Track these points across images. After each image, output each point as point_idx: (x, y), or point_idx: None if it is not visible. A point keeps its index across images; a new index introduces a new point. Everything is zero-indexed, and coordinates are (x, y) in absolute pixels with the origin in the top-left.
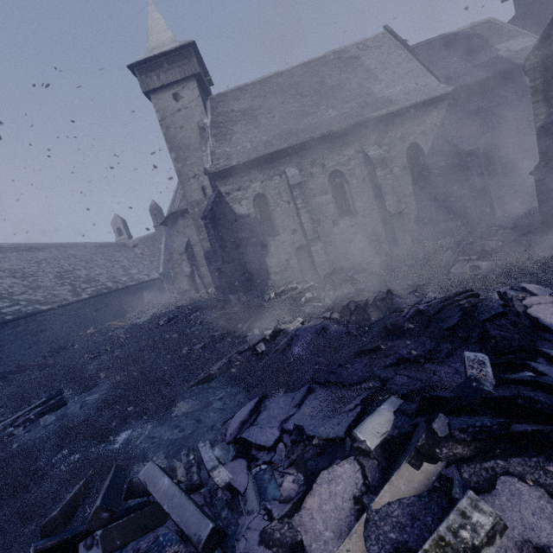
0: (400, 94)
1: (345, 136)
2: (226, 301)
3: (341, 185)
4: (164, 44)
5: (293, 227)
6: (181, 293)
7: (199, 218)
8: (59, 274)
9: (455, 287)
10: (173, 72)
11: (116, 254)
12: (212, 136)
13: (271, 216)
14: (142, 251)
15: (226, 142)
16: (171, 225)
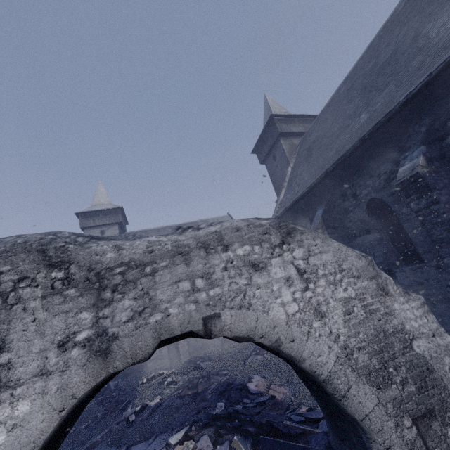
0: None
1: None
2: (106, 388)
3: None
4: (103, 204)
5: None
6: None
7: None
8: None
9: (243, 371)
10: (104, 219)
11: None
12: None
13: None
14: None
15: None
16: None
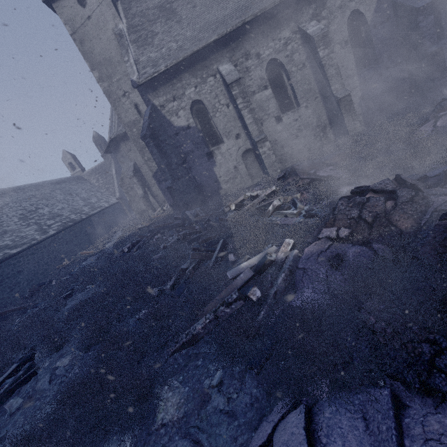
0: None
1: (278, 15)
2: (184, 219)
3: (279, 76)
4: None
5: (236, 132)
6: (139, 213)
7: (139, 139)
8: (22, 216)
9: None
10: None
11: (73, 187)
12: (131, 42)
13: (212, 123)
14: (96, 180)
15: (149, 46)
16: (115, 152)
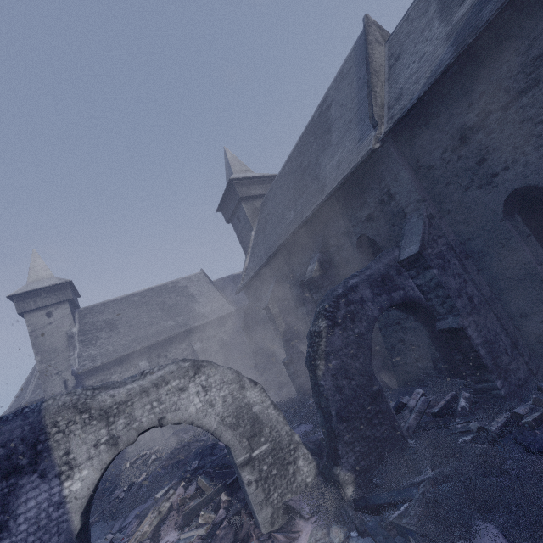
0: (210, 311)
1: (179, 337)
2: None
3: None
4: (43, 278)
5: None
6: None
7: None
8: None
9: None
10: (49, 298)
11: None
12: (79, 341)
13: None
14: None
15: (92, 346)
16: None
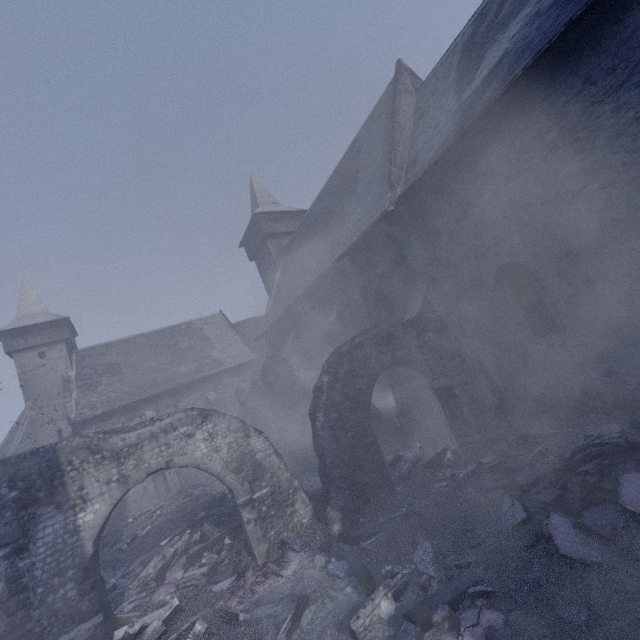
0: (228, 358)
1: (192, 386)
2: None
3: None
4: (36, 314)
5: None
6: None
7: None
8: None
9: None
10: (43, 337)
11: None
12: (77, 387)
13: None
14: None
15: (92, 392)
16: None
